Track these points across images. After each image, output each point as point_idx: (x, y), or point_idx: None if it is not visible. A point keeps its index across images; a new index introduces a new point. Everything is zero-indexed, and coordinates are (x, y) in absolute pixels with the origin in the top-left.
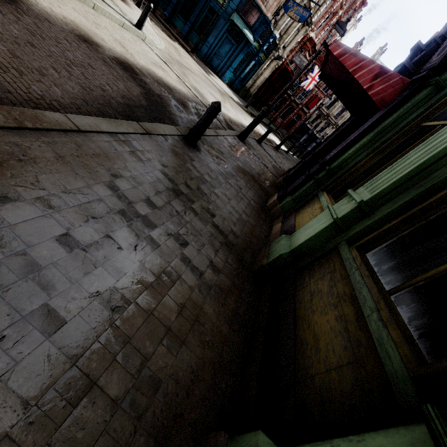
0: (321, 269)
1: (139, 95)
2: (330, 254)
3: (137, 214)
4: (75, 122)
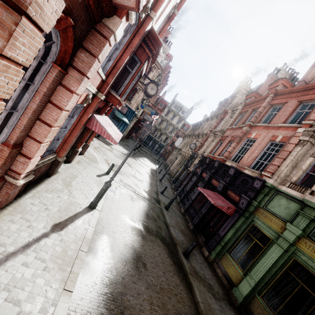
0: (255, 303)
1: (163, 245)
2: (254, 297)
3: None
4: (201, 301)
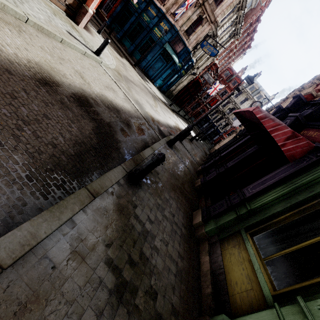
0: None
1: (91, 133)
2: None
3: None
4: None
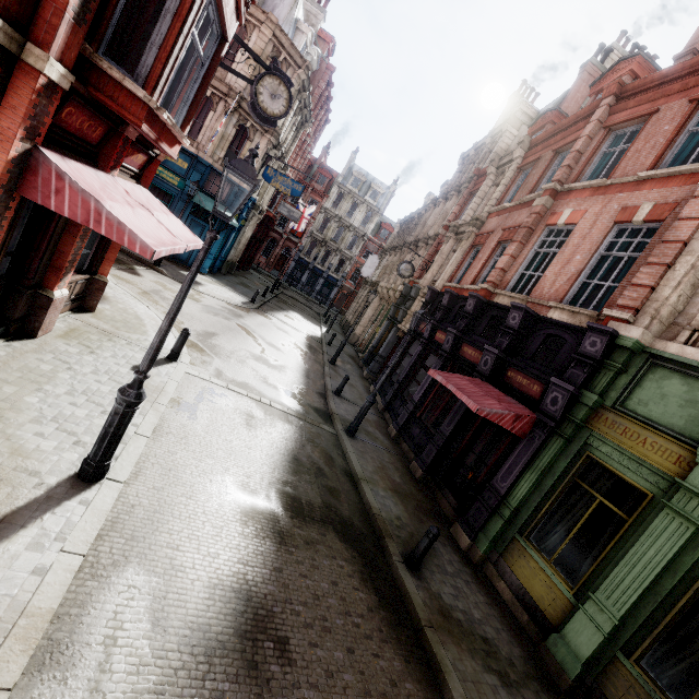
0: (618, 679)
1: (345, 548)
2: (614, 661)
3: None
4: None
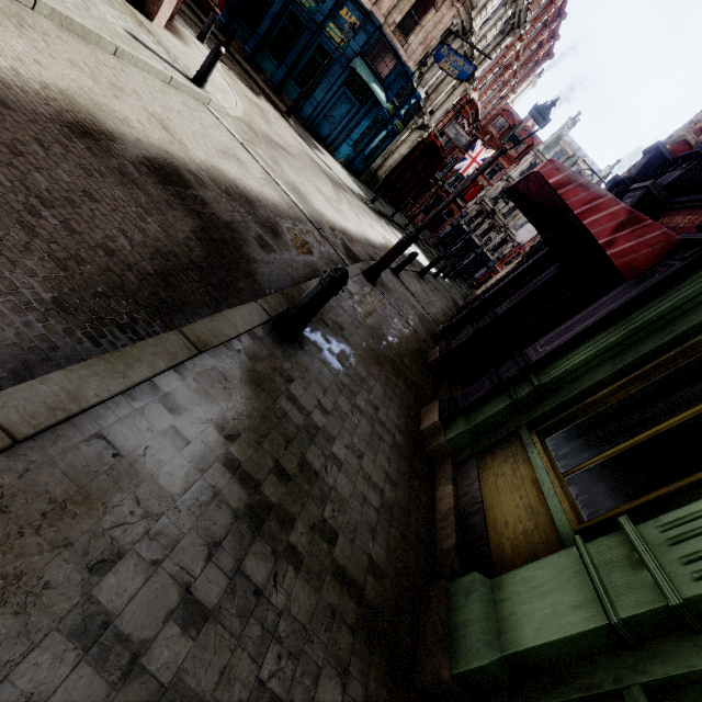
0: None
1: (189, 237)
2: None
3: (150, 697)
4: (7, 417)
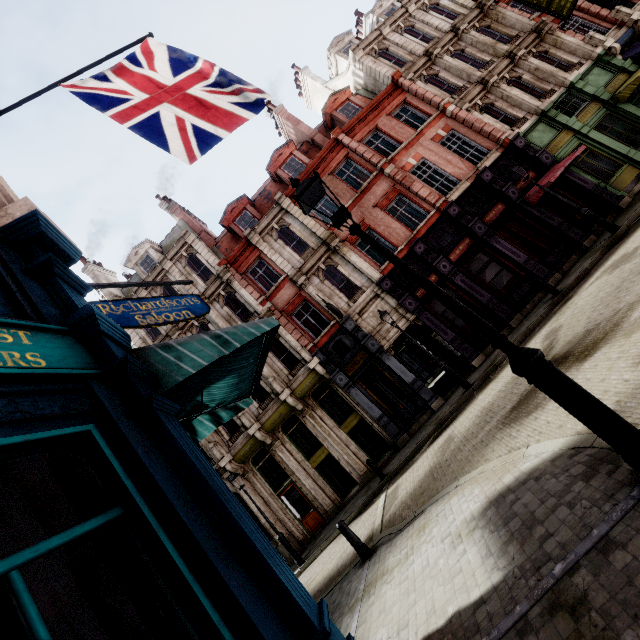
0: None
1: None
2: None
3: None
4: None
